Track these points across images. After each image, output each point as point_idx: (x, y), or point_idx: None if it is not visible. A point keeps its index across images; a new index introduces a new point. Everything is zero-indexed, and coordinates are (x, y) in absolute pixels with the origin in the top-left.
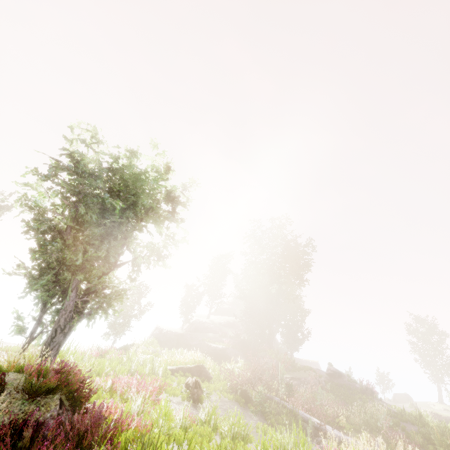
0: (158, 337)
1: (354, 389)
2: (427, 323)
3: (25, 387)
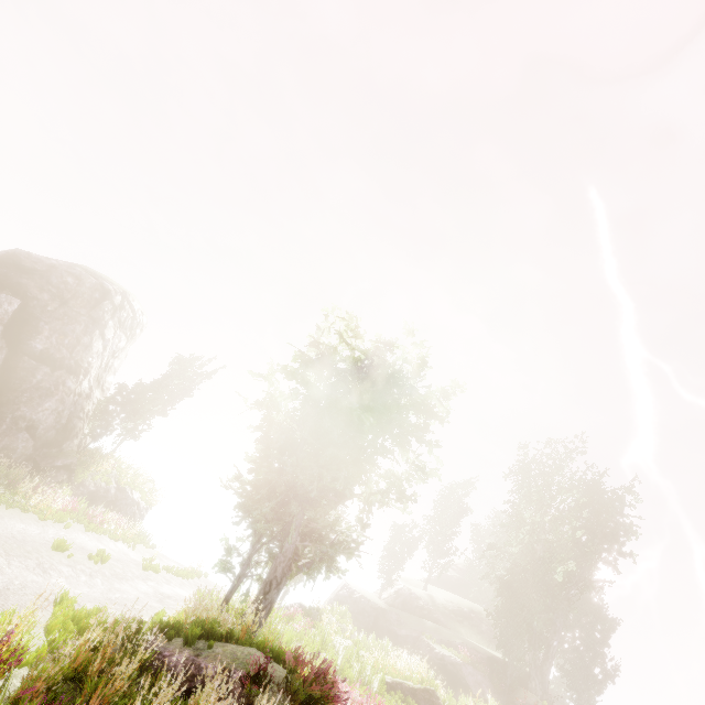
0: (346, 603)
1: None
2: None
3: (289, 688)
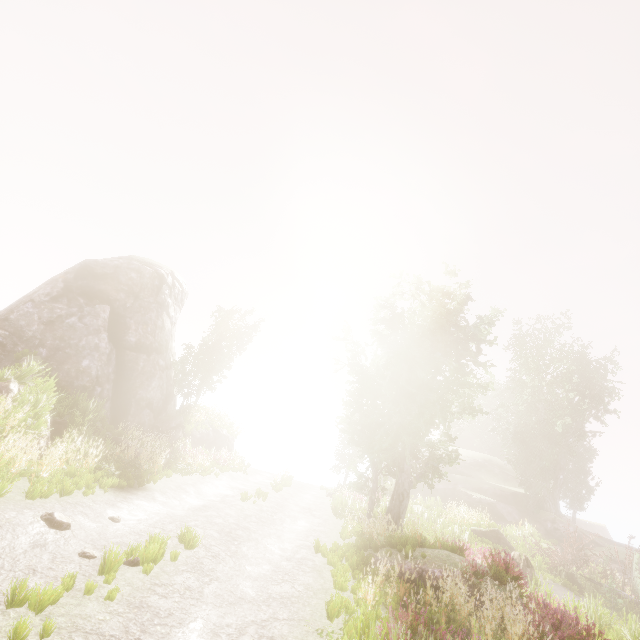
0: None
1: None
2: None
3: (495, 575)
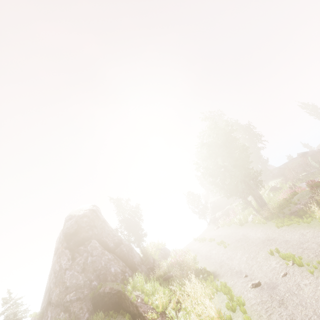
0: (215, 206)
1: (317, 153)
2: (309, 104)
3: (317, 186)
